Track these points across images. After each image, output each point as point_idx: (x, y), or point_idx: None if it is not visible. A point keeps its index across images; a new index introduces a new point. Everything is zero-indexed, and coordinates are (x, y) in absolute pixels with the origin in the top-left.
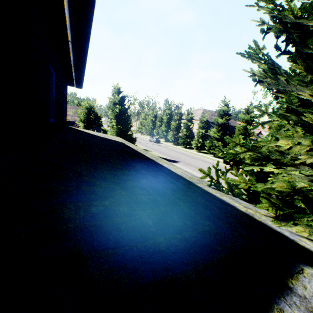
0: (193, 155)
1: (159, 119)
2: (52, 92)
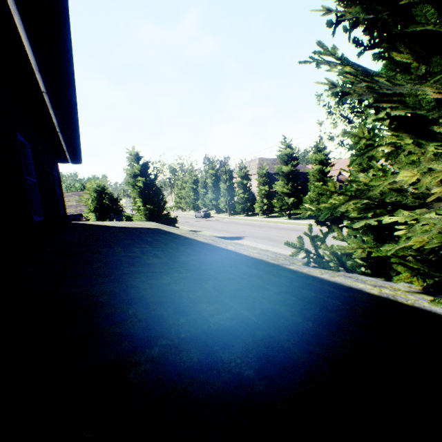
0: (261, 224)
1: (202, 185)
2: (30, 175)
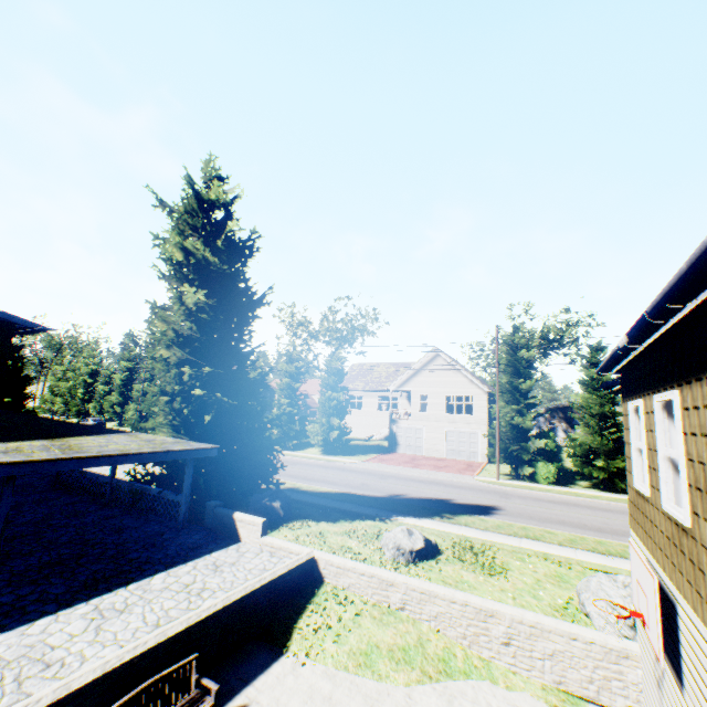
0: None
1: (105, 379)
2: None
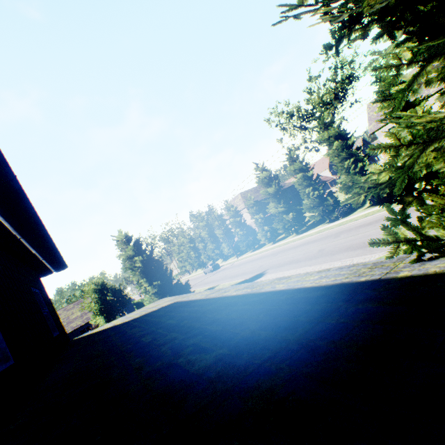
0: (273, 251)
1: (198, 240)
2: None
